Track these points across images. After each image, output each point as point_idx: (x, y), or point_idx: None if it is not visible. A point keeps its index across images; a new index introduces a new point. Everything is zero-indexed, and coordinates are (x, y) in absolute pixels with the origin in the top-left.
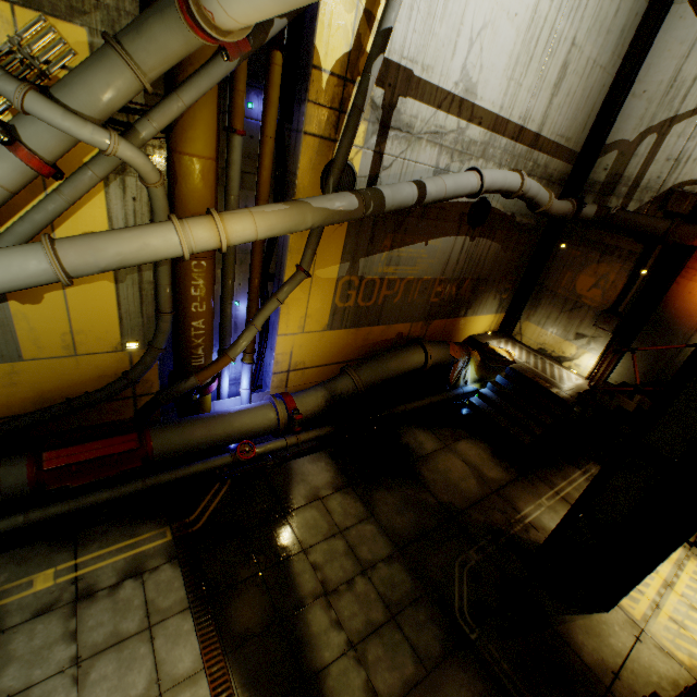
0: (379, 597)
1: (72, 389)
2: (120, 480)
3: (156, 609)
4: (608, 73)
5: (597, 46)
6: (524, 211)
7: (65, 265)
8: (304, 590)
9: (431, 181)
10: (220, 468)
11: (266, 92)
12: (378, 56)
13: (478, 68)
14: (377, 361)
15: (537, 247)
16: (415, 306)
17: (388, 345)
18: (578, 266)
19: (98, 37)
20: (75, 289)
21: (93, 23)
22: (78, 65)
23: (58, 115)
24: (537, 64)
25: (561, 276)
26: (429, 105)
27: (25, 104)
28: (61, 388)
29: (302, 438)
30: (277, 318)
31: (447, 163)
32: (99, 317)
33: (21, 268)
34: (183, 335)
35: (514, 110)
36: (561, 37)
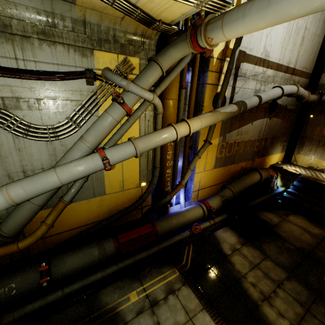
0: (294, 299)
1: (120, 206)
2: (146, 247)
3: (189, 309)
4: (320, 37)
5: (315, 27)
6: (290, 103)
7: (139, 148)
8: (254, 297)
9: (262, 94)
10: (185, 238)
11: (193, 70)
12: (238, 47)
13: (269, 45)
14: (239, 180)
15: (297, 119)
16: (248, 153)
17: (237, 173)
18: (323, 123)
19: (142, 60)
20: (125, 161)
21: (140, 56)
22: (142, 71)
23: (139, 90)
24: (292, 40)
25: (313, 130)
26: (252, 64)
27: (129, 87)
28: (117, 206)
29: (216, 220)
30: (194, 165)
31: (259, 87)
32: (132, 172)
33: (125, 152)
34: (162, 177)
35: (284, 60)
36: (300, 27)
